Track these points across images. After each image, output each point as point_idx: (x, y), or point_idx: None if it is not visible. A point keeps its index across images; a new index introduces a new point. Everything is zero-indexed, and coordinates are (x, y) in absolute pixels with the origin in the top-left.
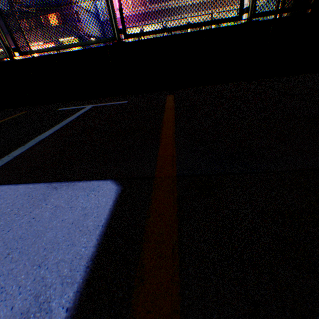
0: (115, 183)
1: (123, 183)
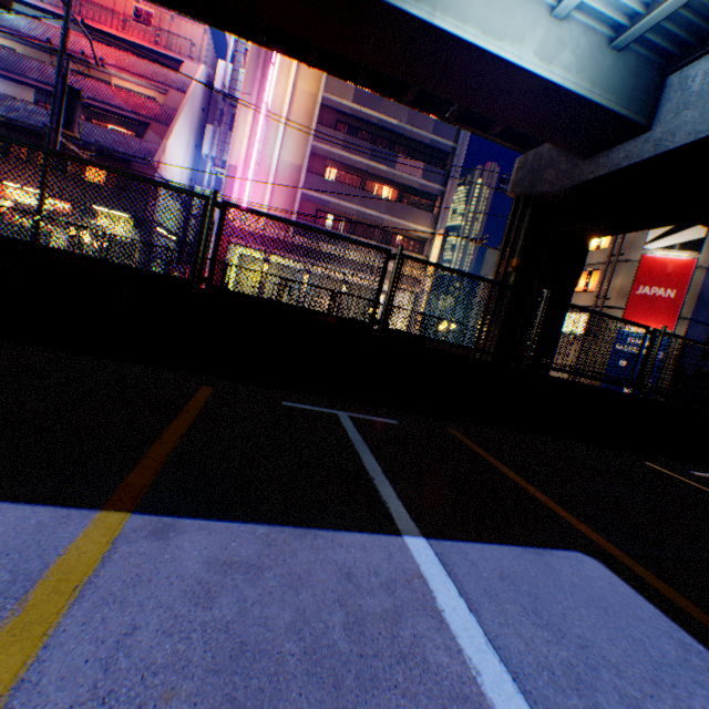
0: (586, 555)
1: (593, 555)
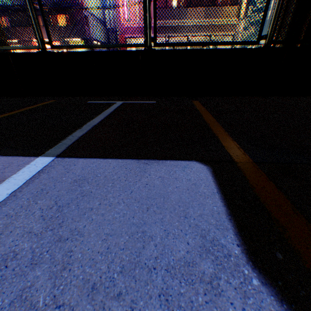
0: (201, 164)
1: (208, 164)
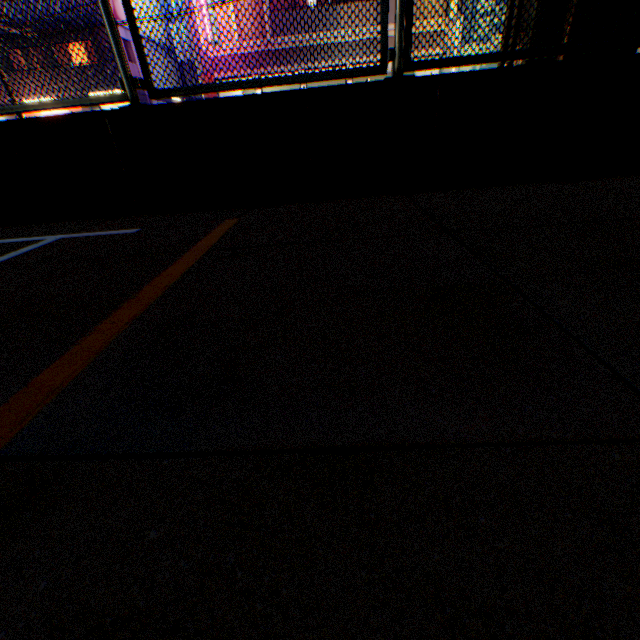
0: None
1: None
